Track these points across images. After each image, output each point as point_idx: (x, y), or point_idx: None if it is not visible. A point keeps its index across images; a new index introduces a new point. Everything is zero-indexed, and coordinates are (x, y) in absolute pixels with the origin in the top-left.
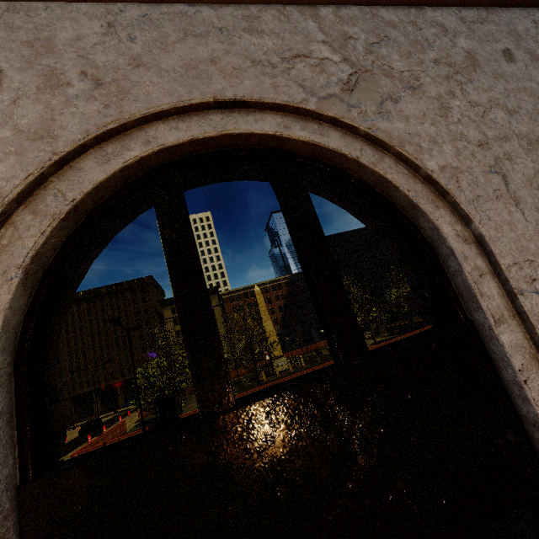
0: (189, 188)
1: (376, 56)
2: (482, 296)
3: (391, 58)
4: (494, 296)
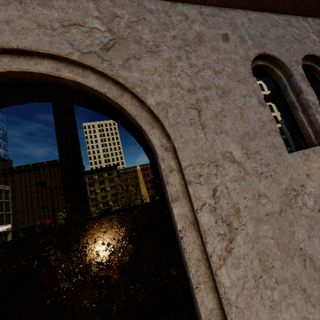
0: (10, 104)
1: (133, 29)
2: (168, 184)
3: (143, 32)
4: (176, 184)
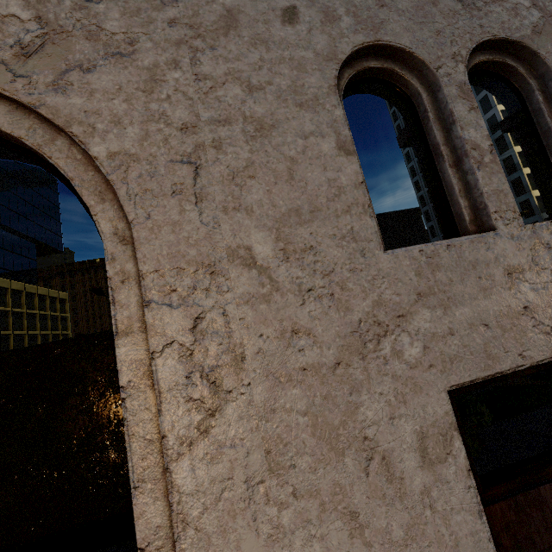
0: None
1: (87, 13)
2: (115, 303)
3: (107, 16)
4: (131, 304)
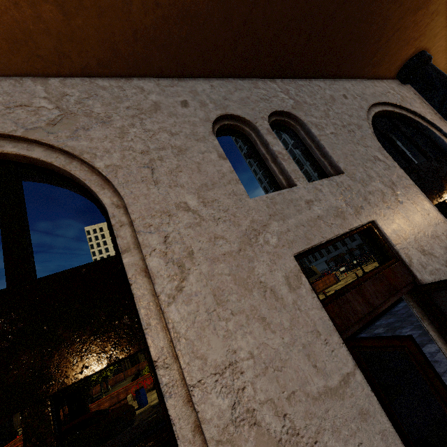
0: None
1: (83, 105)
2: (118, 237)
3: (94, 106)
4: (127, 237)
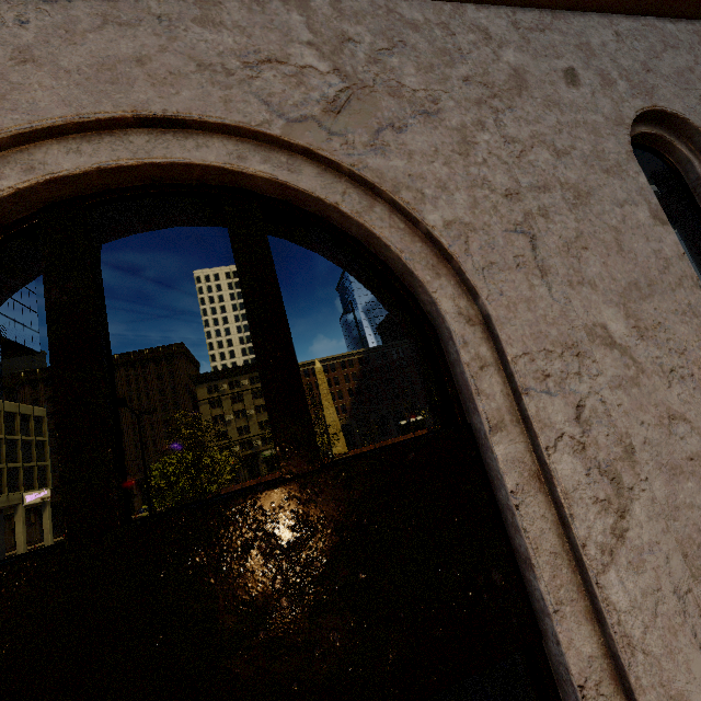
0: (128, 233)
1: (383, 67)
2: (480, 394)
3: (403, 71)
4: (496, 394)
